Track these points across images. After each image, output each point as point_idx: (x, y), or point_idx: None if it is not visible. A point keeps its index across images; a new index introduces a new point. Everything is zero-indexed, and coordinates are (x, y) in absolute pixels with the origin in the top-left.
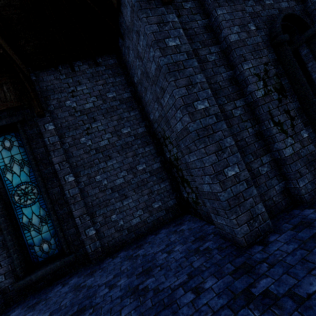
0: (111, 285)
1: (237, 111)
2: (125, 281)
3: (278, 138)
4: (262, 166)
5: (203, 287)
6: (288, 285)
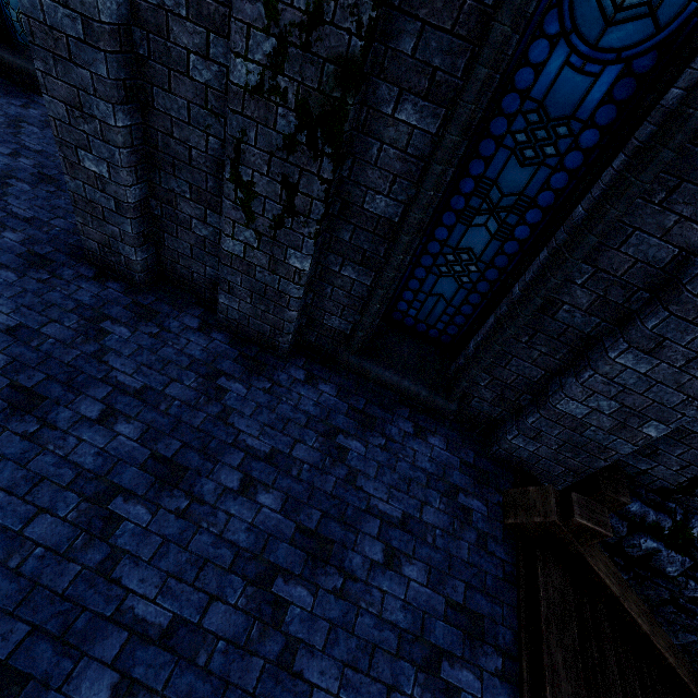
0: (18, 153)
1: (204, 71)
2: (27, 164)
3: (225, 207)
4: (203, 223)
5: (5, 232)
6: (1, 291)
